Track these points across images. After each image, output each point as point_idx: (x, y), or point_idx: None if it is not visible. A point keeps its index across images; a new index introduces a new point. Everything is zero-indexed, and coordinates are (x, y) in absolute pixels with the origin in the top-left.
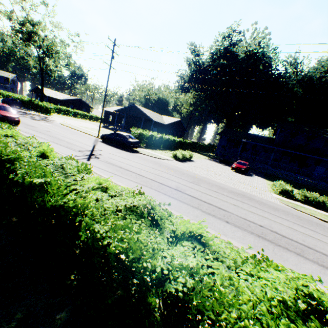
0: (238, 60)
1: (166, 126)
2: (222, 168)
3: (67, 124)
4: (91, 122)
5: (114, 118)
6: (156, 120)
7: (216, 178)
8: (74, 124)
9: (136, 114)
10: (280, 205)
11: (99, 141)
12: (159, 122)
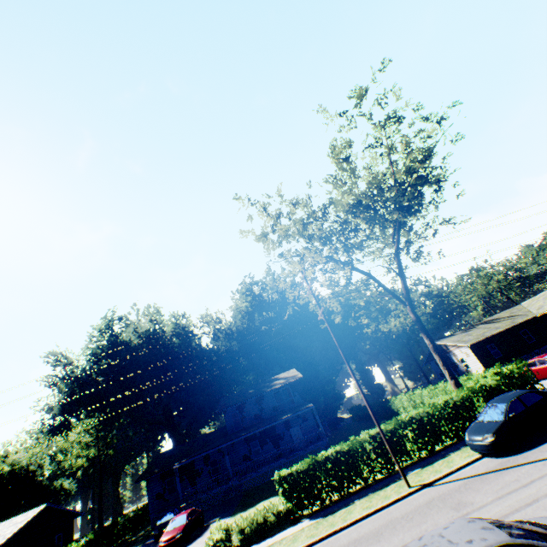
0: (132, 348)
1: None
2: None
3: None
4: None
5: None
6: None
7: None
8: None
9: None
10: None
11: None
12: None
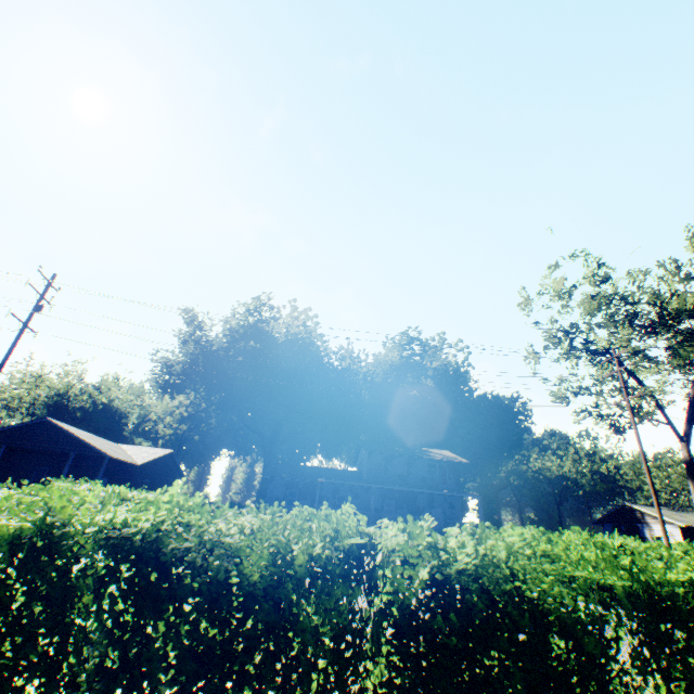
0: (278, 344)
1: (138, 469)
2: None
3: None
4: None
5: None
6: (116, 454)
7: None
8: None
9: (49, 443)
10: None
11: None
12: (124, 460)
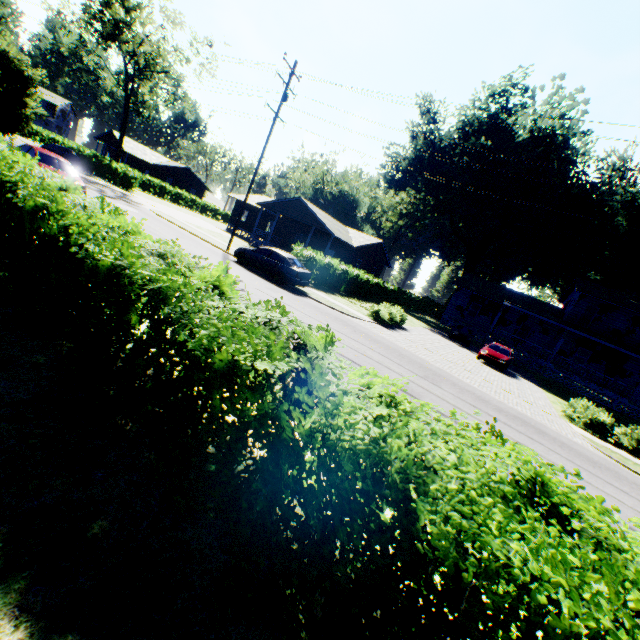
0: (515, 143)
1: (354, 250)
2: (460, 352)
3: (166, 215)
4: (205, 217)
5: (252, 218)
6: (338, 235)
7: (461, 375)
8: (176, 216)
9: (300, 217)
10: (596, 453)
11: (231, 260)
12: (344, 241)
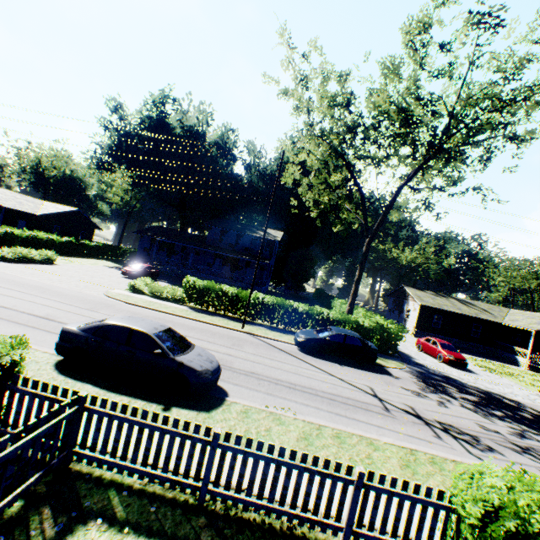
0: (172, 135)
1: (43, 218)
2: (108, 273)
3: None
4: None
5: None
6: (13, 206)
7: (37, 276)
8: None
9: None
10: (93, 295)
11: None
12: (20, 210)
